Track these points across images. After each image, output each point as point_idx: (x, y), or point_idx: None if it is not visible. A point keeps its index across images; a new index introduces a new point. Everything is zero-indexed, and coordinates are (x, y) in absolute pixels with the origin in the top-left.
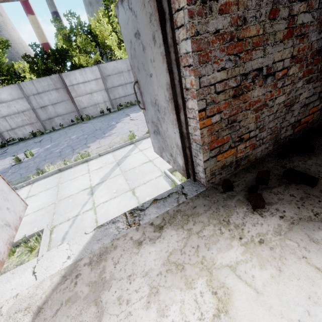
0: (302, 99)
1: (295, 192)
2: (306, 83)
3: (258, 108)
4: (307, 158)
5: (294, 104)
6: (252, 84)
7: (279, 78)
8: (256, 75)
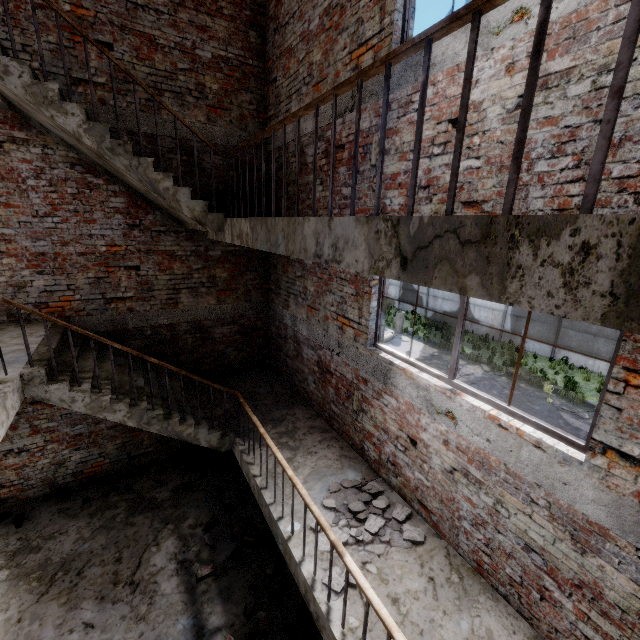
0: (76, 459)
1: (4, 530)
2: (75, 450)
3: (18, 468)
4: (57, 504)
5: (66, 463)
6: (5, 457)
7: (37, 451)
8: (8, 452)
